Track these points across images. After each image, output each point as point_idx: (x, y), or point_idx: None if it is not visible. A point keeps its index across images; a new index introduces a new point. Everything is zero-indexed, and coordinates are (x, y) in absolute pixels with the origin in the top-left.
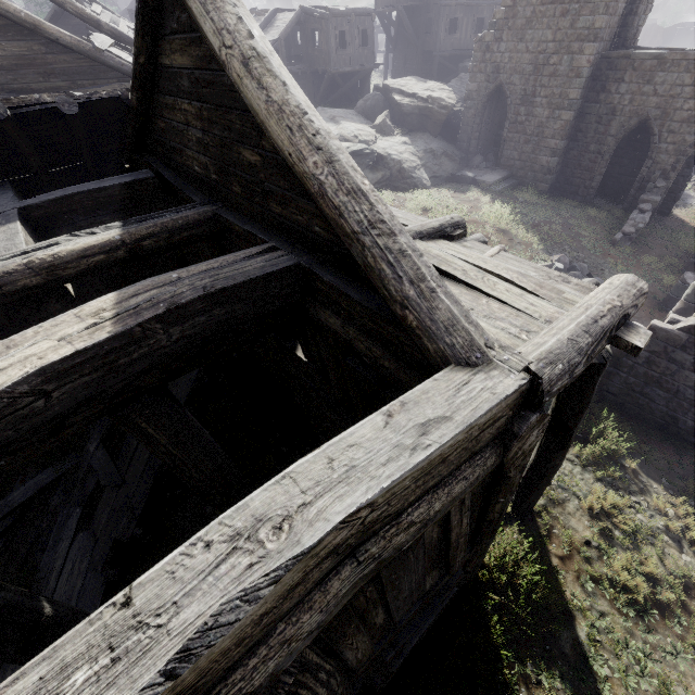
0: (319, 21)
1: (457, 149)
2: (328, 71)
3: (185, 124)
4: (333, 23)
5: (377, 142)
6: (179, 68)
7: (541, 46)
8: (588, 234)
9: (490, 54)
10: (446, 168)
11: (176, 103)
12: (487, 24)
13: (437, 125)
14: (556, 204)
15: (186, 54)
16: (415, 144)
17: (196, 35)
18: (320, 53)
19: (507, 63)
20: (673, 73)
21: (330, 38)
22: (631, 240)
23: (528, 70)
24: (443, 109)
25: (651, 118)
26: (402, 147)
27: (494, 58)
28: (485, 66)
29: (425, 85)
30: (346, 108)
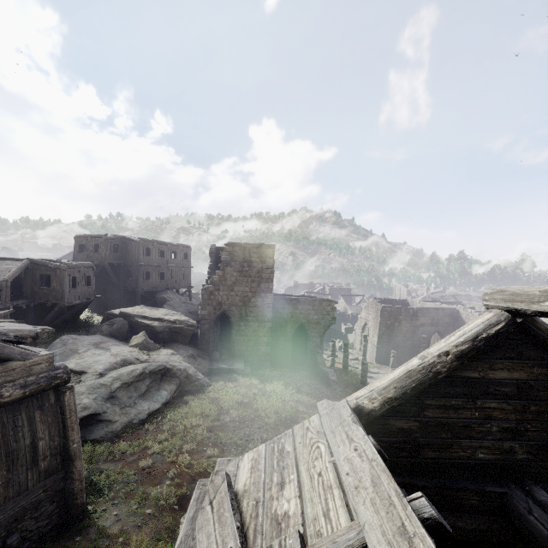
0: (53, 269)
1: (199, 350)
2: (61, 304)
3: (480, 418)
4: (68, 271)
5: (152, 357)
6: (500, 379)
7: (244, 293)
8: (320, 386)
9: (213, 296)
10: (205, 365)
11: (470, 403)
12: (166, 275)
13: (186, 337)
14: (285, 373)
15: (520, 371)
16: (178, 353)
17: (546, 362)
18: (51, 291)
19: (226, 301)
20: (304, 305)
21: (66, 281)
22: (337, 383)
23: (240, 304)
24: (190, 326)
25: (303, 323)
26: (174, 357)
27: (217, 298)
28: (212, 302)
29: (160, 311)
30: (68, 329)
